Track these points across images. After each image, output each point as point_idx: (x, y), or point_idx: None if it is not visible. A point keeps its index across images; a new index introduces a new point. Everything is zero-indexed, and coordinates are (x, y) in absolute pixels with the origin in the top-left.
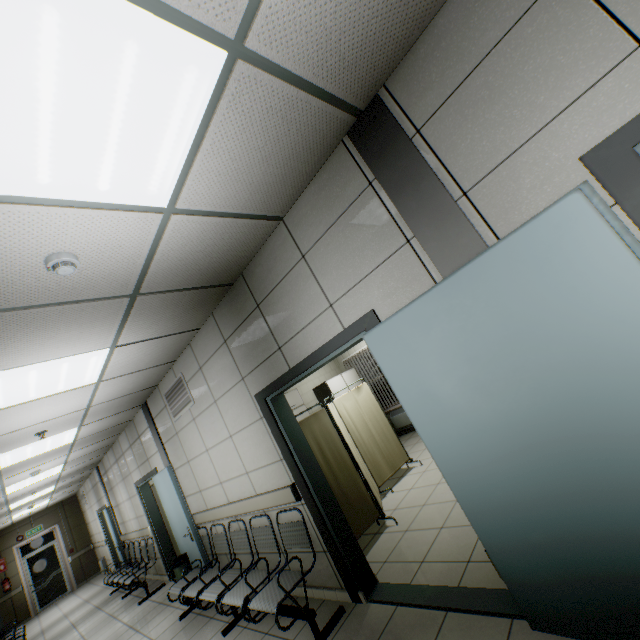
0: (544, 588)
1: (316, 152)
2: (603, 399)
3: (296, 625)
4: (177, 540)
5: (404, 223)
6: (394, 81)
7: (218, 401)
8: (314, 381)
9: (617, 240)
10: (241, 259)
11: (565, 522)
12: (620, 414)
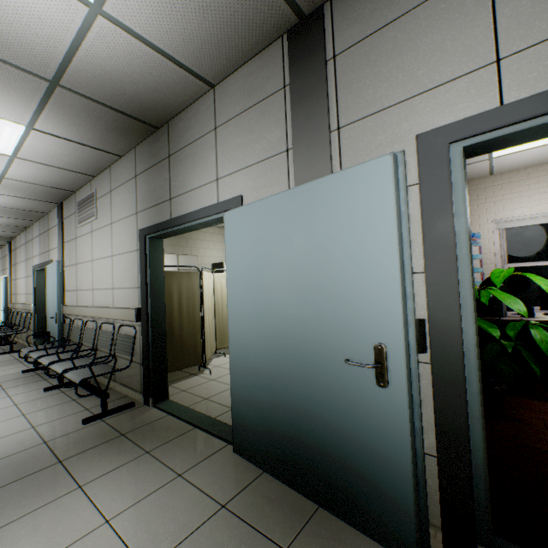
0: (250, 428)
1: (255, 33)
2: (334, 316)
3: (97, 402)
4: (47, 320)
5: (291, 134)
6: (339, 0)
7: (113, 224)
8: (216, 259)
9: (394, 204)
10: (168, 106)
11: (279, 390)
12: (338, 330)
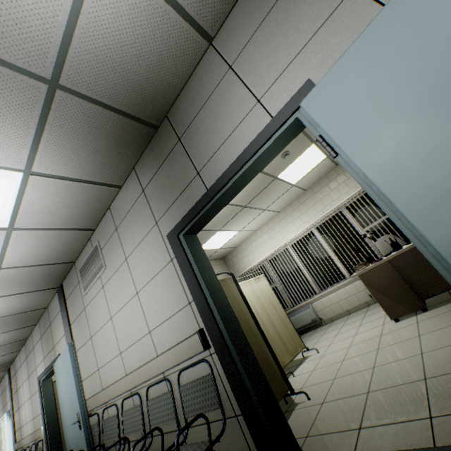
0: None
1: None
2: None
3: None
4: (66, 435)
5: None
6: None
7: (129, 257)
8: None
9: None
10: (168, 88)
11: None
12: None
